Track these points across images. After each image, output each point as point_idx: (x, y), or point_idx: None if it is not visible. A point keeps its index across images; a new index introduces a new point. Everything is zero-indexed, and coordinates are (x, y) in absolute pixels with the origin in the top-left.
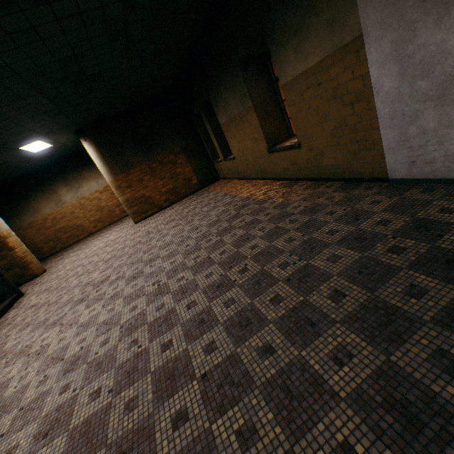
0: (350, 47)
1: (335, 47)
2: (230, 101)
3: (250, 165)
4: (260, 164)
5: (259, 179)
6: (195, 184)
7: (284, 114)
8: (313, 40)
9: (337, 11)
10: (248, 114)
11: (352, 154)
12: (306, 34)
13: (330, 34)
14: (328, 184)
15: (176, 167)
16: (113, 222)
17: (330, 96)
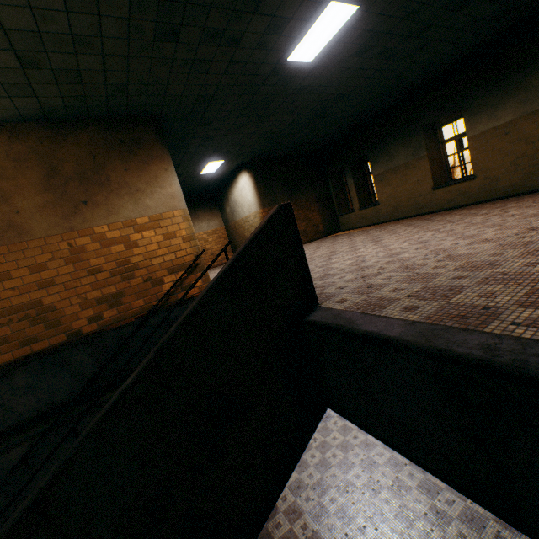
0: (537, 112)
1: (525, 113)
2: (397, 155)
3: (400, 206)
4: (417, 202)
5: (409, 217)
6: (321, 231)
7: (443, 166)
8: (506, 110)
9: (529, 96)
10: (418, 162)
11: (527, 175)
12: (501, 107)
13: (522, 106)
14: (502, 200)
15: (309, 212)
16: (212, 266)
17: (514, 140)
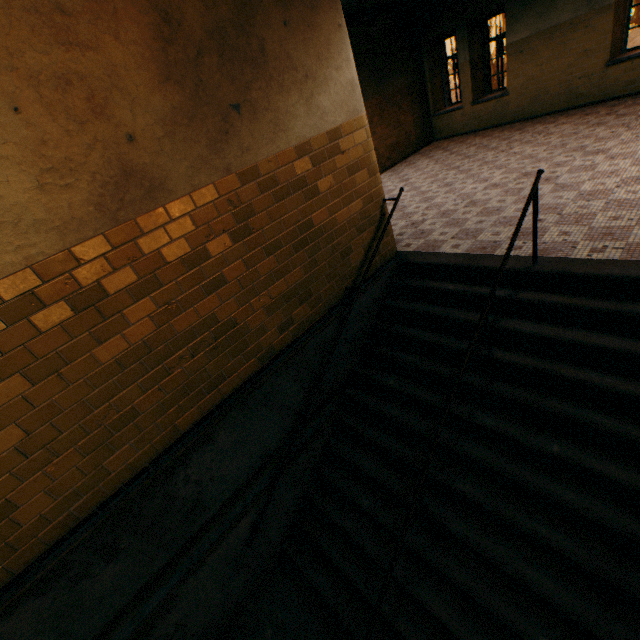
0: None
1: None
2: (561, 4)
3: (543, 97)
4: (573, 88)
5: (554, 114)
6: (413, 142)
7: (623, 25)
8: None
9: None
10: (595, 17)
11: None
12: None
13: None
14: None
15: (400, 113)
16: None
17: None
